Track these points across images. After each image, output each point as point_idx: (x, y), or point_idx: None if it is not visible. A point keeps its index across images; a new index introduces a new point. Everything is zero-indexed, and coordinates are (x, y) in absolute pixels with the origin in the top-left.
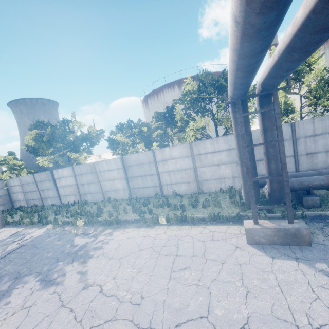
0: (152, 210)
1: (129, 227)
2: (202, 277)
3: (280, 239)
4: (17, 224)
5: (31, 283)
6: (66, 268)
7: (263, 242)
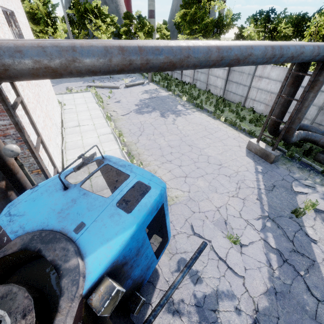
0: (224, 111)
1: (204, 113)
2: (211, 143)
3: (260, 154)
4: (157, 83)
5: (158, 113)
6: (170, 115)
7: (252, 151)
